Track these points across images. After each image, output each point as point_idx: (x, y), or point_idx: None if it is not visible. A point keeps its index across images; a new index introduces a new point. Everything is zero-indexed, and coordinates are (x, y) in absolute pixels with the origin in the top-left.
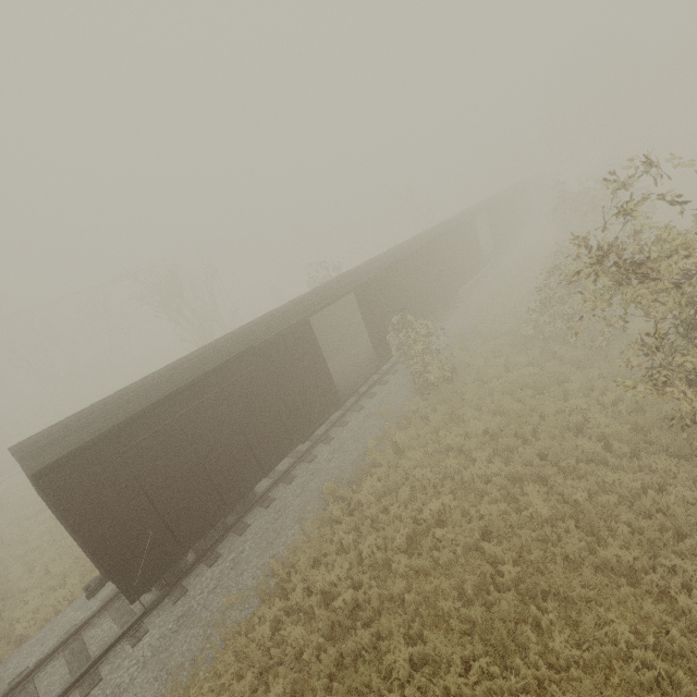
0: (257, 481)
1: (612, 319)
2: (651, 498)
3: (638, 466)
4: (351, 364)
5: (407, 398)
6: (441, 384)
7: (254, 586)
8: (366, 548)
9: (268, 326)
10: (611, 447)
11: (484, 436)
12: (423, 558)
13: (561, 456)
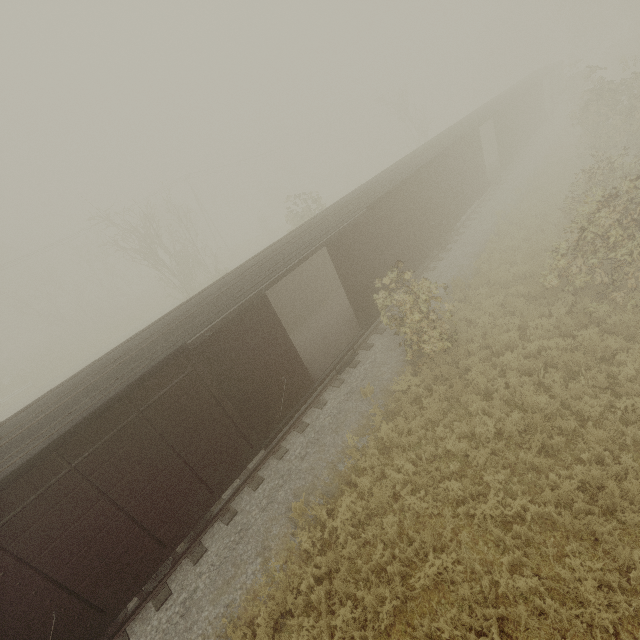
0: (208, 507)
1: None
2: None
3: None
4: (329, 326)
5: (396, 370)
6: (438, 355)
7: None
8: (338, 626)
9: (211, 307)
10: None
11: (495, 438)
12: None
13: (620, 504)
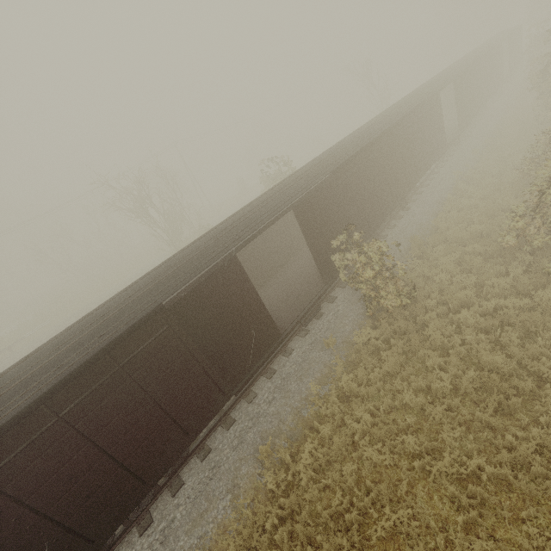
0: (184, 448)
1: None
2: None
3: None
4: (296, 280)
5: (357, 322)
6: (396, 311)
7: None
8: None
9: (186, 268)
10: None
11: (451, 393)
12: None
13: None
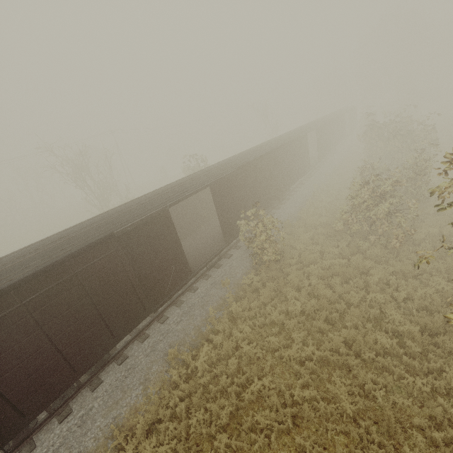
0: (110, 348)
1: (406, 227)
2: (441, 405)
3: (427, 367)
4: (205, 240)
5: (245, 271)
6: (271, 264)
7: (93, 449)
8: (193, 424)
9: (131, 213)
10: (402, 340)
11: (300, 314)
12: (241, 438)
13: (363, 349)
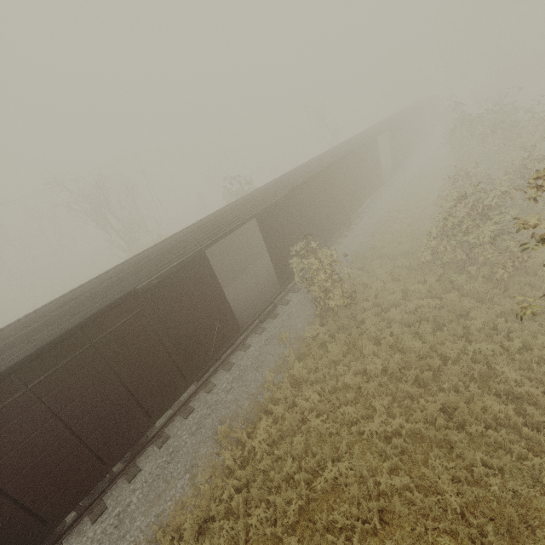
0: (145, 430)
1: (516, 253)
2: None
3: None
4: (255, 284)
5: (308, 321)
6: (340, 310)
7: None
8: (254, 524)
9: (158, 260)
10: (520, 405)
11: (382, 374)
12: (315, 541)
13: (468, 419)
